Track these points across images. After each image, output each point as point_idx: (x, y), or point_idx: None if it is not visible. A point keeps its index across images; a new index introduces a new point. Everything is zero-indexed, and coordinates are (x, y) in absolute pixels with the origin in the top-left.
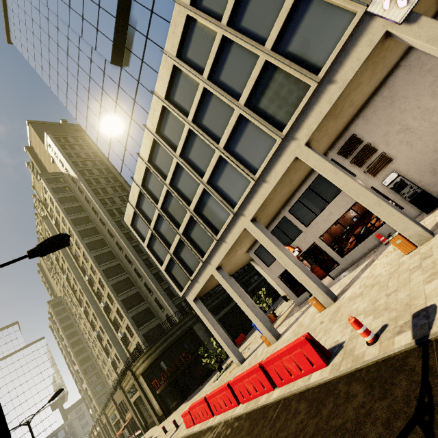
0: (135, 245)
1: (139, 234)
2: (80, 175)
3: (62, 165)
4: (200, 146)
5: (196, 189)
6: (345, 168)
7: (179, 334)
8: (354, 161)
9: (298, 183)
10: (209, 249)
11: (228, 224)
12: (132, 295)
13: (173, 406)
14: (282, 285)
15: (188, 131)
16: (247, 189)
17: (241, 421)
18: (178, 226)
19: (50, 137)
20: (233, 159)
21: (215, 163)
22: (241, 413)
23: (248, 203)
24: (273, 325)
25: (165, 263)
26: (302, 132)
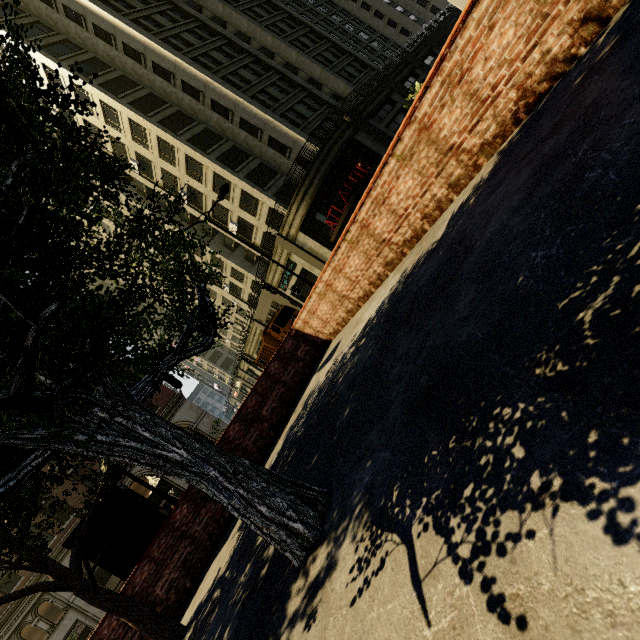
0: (192, 58)
1: None
2: None
3: None
4: None
5: None
6: None
7: (339, 149)
8: None
9: None
10: None
11: None
12: (228, 152)
13: None
14: None
15: None
16: None
17: None
18: None
19: None
20: None
21: None
22: None
23: None
24: None
25: None
26: None
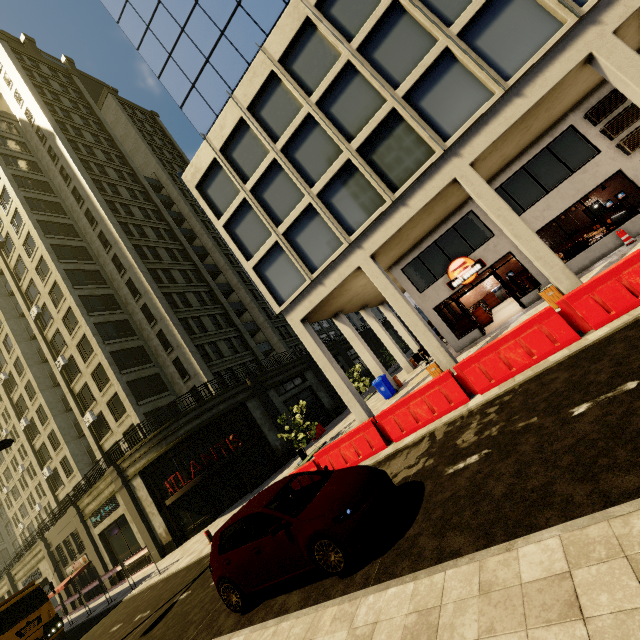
0: (151, 268)
1: (210, 205)
2: (58, 128)
3: (19, 104)
4: (403, 36)
5: (371, 115)
6: (588, 140)
7: (223, 409)
8: (609, 126)
9: (516, 152)
10: (369, 218)
11: (424, 171)
12: (130, 349)
13: (195, 525)
14: (437, 321)
15: (390, 5)
16: (484, 105)
17: (522, 388)
18: (308, 185)
19: (2, 45)
20: (471, 53)
21: (432, 63)
22: (504, 390)
23: (475, 134)
24: (403, 387)
25: (260, 254)
26: (615, 12)
